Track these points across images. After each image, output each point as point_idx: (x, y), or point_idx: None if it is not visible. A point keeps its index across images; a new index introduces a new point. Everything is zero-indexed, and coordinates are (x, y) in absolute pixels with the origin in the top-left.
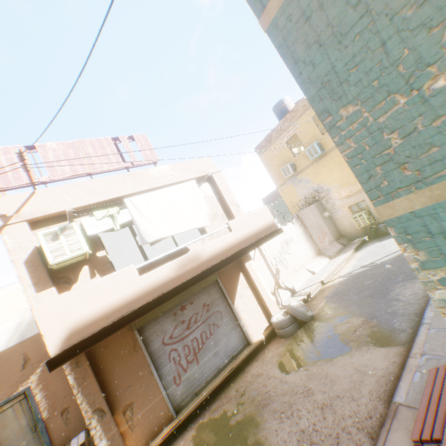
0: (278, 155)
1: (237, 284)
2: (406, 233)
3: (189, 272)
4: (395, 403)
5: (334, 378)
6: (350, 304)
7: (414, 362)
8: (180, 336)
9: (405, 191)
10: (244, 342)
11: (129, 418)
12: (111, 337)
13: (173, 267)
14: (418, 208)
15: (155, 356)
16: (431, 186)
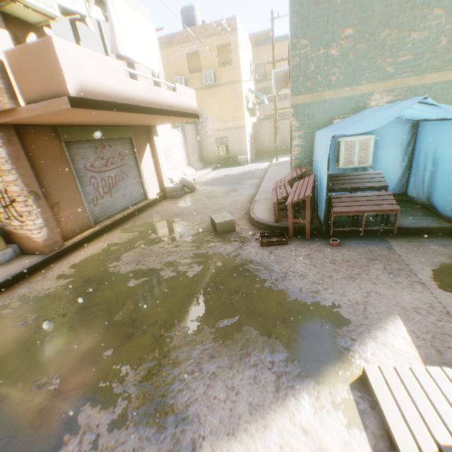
0: (175, 62)
1: (145, 151)
2: (297, 113)
3: (153, 102)
4: (255, 200)
5: (221, 203)
6: (219, 186)
7: (260, 193)
8: (100, 169)
9: (305, 93)
10: (143, 197)
11: (57, 214)
12: (38, 136)
13: (145, 90)
14: (306, 102)
15: (79, 175)
16: (313, 94)
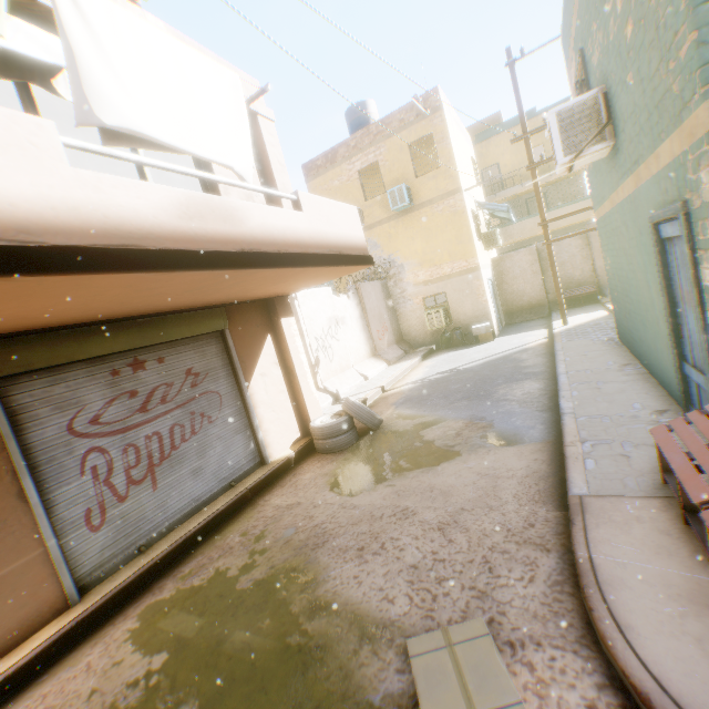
0: (340, 189)
1: (260, 353)
2: None
3: (210, 236)
4: (576, 496)
5: (448, 489)
6: (438, 408)
7: (577, 450)
8: (121, 424)
9: None
10: (256, 459)
11: None
12: None
13: (175, 203)
14: None
15: (42, 458)
16: None
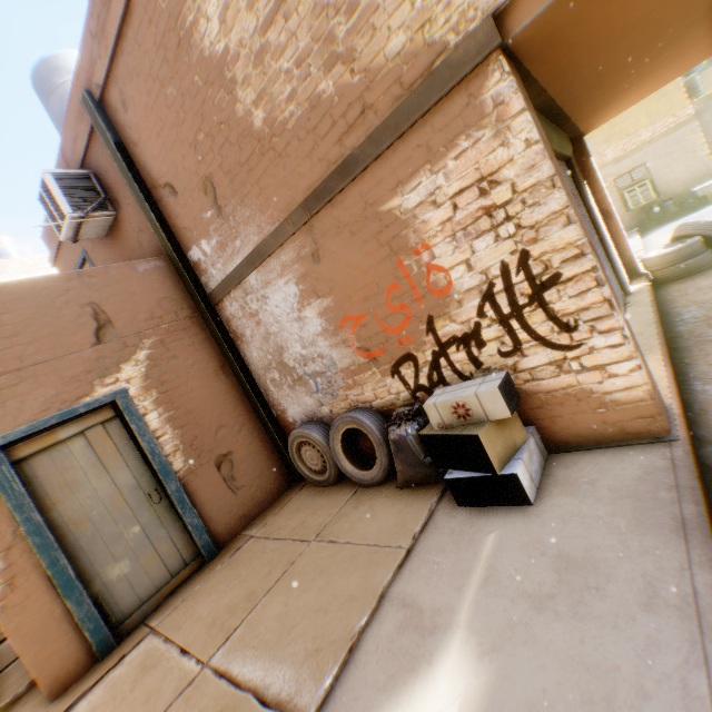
0: None
1: (586, 190)
2: None
3: None
4: None
5: None
6: None
7: None
8: None
9: None
10: (619, 289)
11: None
12: None
13: None
14: None
15: None
16: None
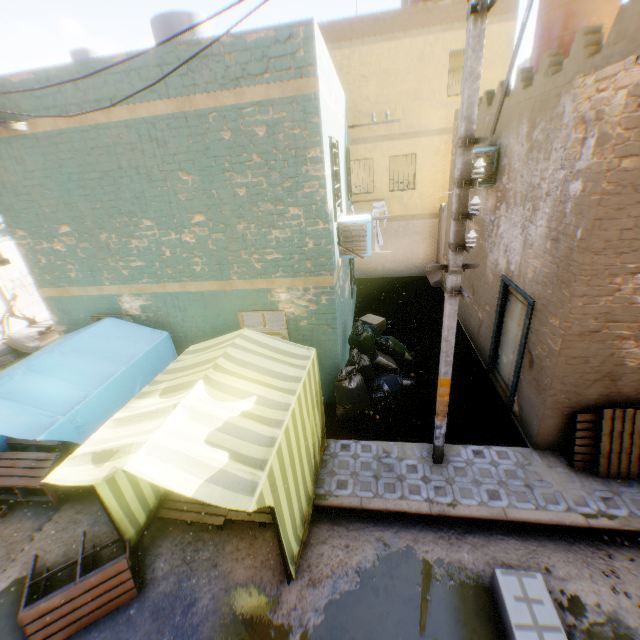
0: None
1: None
2: (52, 306)
3: None
4: None
5: None
6: None
7: None
8: None
9: (51, 287)
10: None
11: None
12: None
13: None
14: (56, 296)
15: None
16: (60, 288)
